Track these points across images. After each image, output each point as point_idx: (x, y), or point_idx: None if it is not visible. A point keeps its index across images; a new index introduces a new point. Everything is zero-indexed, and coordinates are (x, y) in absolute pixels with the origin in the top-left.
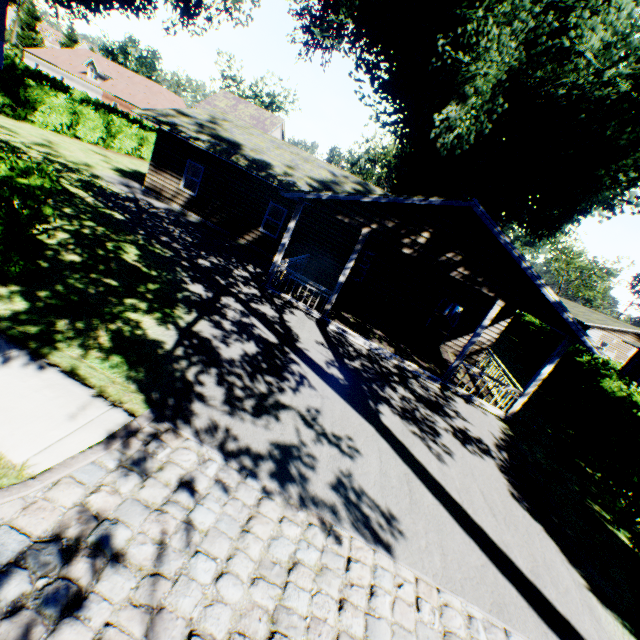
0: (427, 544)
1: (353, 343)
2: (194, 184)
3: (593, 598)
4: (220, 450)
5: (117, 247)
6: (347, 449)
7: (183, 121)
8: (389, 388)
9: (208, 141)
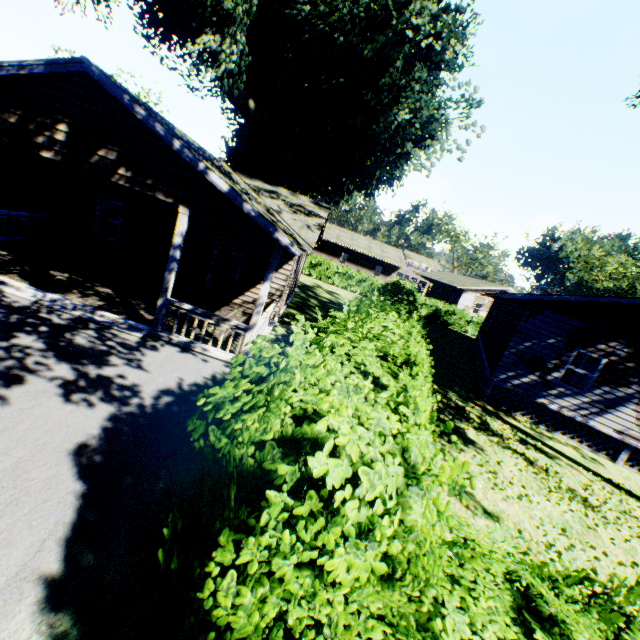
0: None
1: (11, 296)
2: None
3: (35, 598)
4: None
5: None
6: None
7: None
8: None
9: None
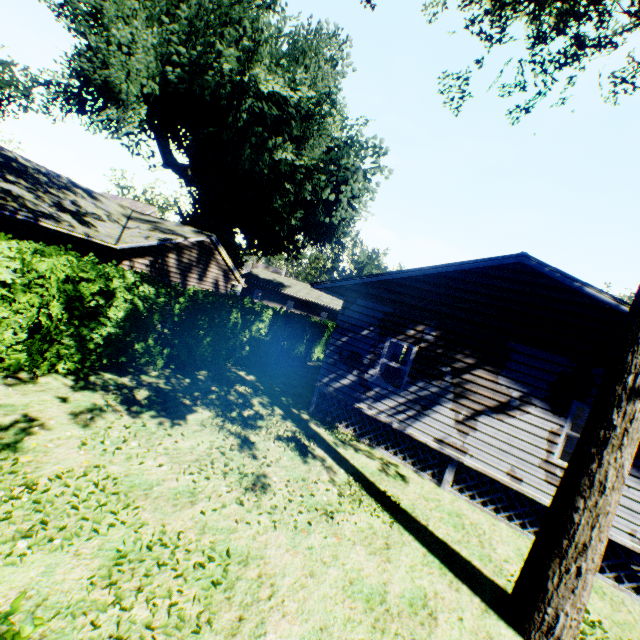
0: None
1: None
2: None
3: None
4: None
5: None
6: None
7: None
8: None
9: None
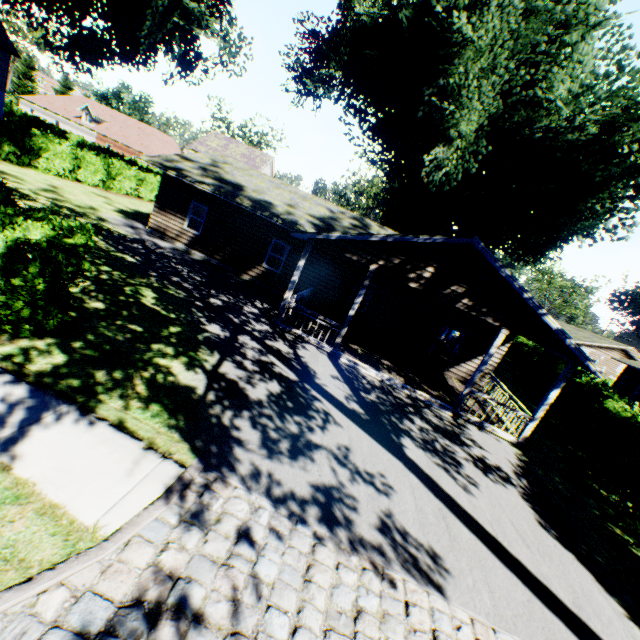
0: (474, 582)
1: (365, 375)
2: (195, 222)
3: (635, 627)
4: (267, 497)
5: (135, 291)
6: (382, 487)
7: (187, 166)
8: (407, 420)
9: (212, 184)
